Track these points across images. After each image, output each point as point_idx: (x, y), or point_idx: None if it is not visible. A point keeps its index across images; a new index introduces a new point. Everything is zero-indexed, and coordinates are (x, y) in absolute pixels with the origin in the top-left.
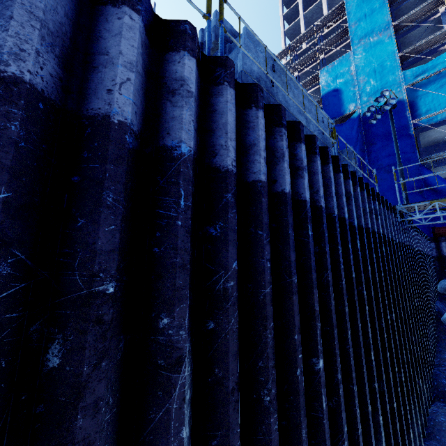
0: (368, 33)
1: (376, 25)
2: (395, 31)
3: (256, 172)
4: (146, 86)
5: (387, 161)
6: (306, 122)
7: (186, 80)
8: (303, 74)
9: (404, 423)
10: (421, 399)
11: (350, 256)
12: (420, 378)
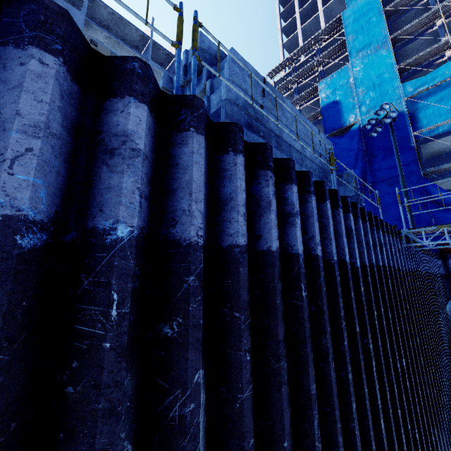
0: (366, 45)
1: (374, 38)
2: (393, 43)
3: (233, 234)
4: (72, 147)
5: (389, 173)
6: (301, 148)
7: (130, 135)
8: (302, 86)
9: None
10: (438, 450)
11: (353, 305)
12: (435, 423)
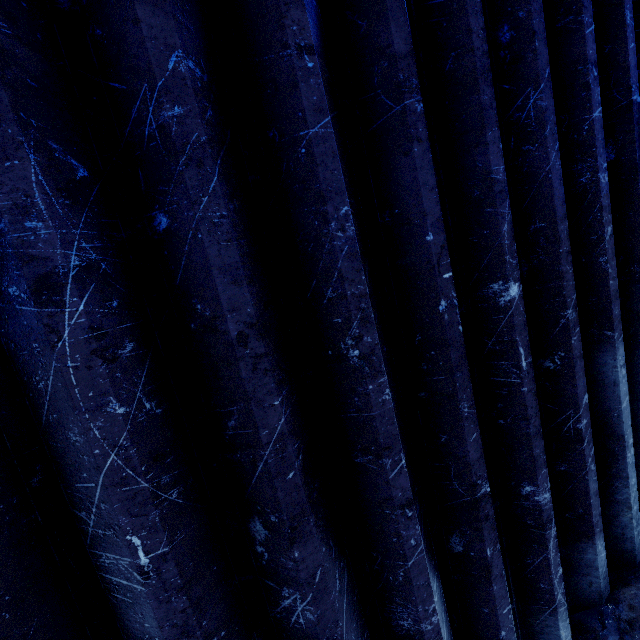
0: None
1: None
2: None
3: None
4: None
5: None
6: None
7: None
8: None
9: None
10: None
11: None
12: None
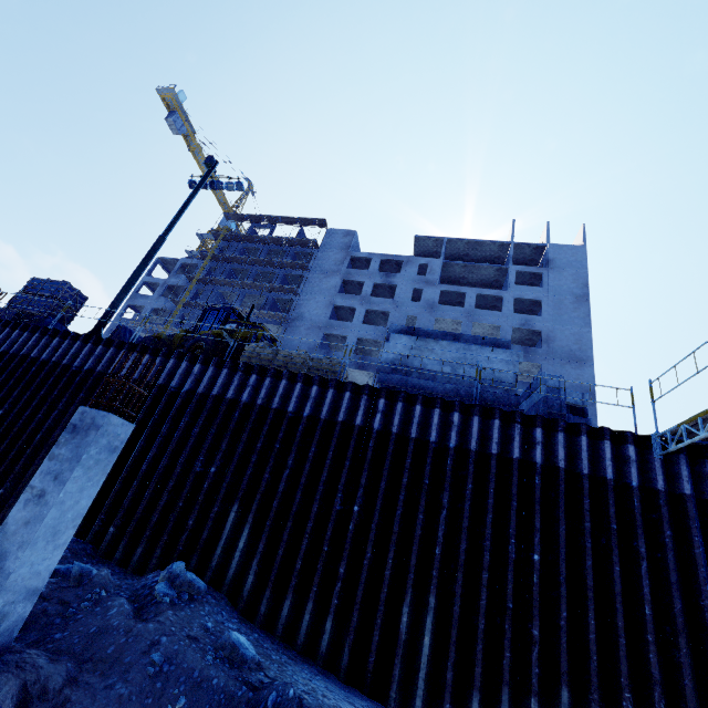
0: None
1: None
2: None
3: (338, 417)
4: (302, 399)
5: None
6: (451, 370)
7: (311, 394)
8: None
9: (507, 667)
10: None
11: (427, 467)
12: None
